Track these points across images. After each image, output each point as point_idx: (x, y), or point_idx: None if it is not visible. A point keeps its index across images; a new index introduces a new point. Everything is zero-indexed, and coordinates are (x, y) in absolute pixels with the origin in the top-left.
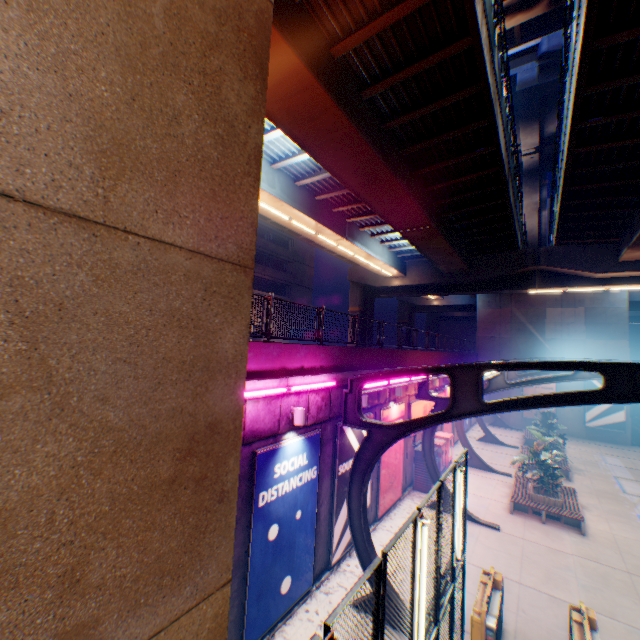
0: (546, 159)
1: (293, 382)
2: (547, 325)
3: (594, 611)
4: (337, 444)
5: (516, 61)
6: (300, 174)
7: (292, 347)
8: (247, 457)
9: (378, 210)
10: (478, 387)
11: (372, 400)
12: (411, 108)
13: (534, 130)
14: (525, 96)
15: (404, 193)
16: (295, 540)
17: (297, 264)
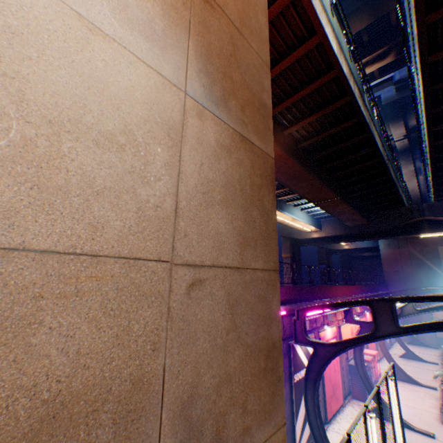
0: (414, 141)
1: None
2: (442, 259)
3: None
4: (291, 358)
5: (378, 87)
6: None
7: None
8: None
9: (299, 192)
10: (393, 314)
11: (311, 324)
12: (315, 134)
13: (400, 125)
14: (389, 106)
15: (316, 181)
16: None
17: None
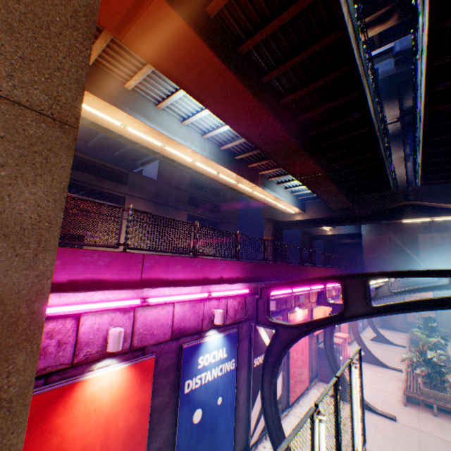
0: (406, 125)
1: (213, 289)
2: (420, 247)
3: None
4: (252, 341)
5: (377, 59)
6: (223, 141)
7: (213, 261)
8: (175, 350)
9: (280, 163)
10: (366, 293)
11: (280, 305)
12: (299, 87)
13: (395, 105)
14: (386, 82)
15: (298, 149)
16: (217, 423)
17: (226, 207)
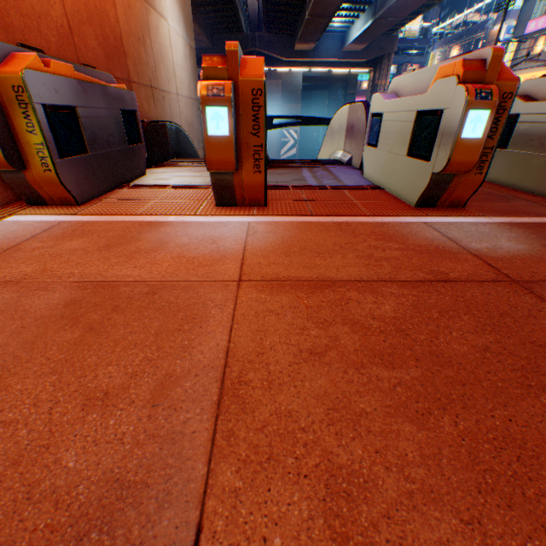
0: None
1: None
2: None
3: None
4: None
5: None
6: None
7: None
8: None
9: None
10: None
11: None
12: None
13: None
14: None
15: None
16: None
17: None
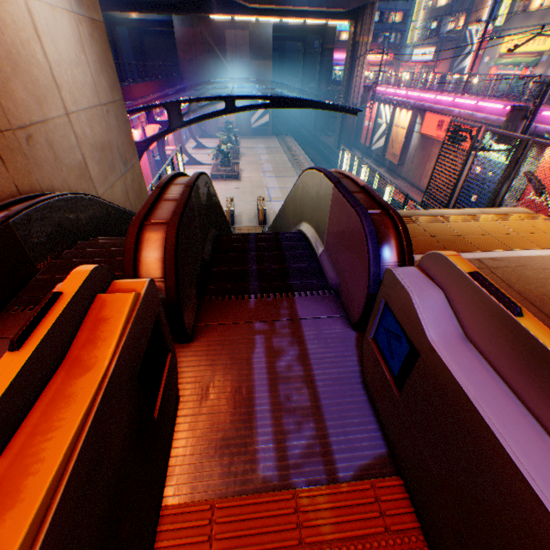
0: None
1: None
2: (228, 49)
3: (238, 202)
4: None
5: None
6: None
7: None
8: None
9: None
10: (180, 114)
11: None
12: None
13: None
14: None
15: None
16: None
17: None
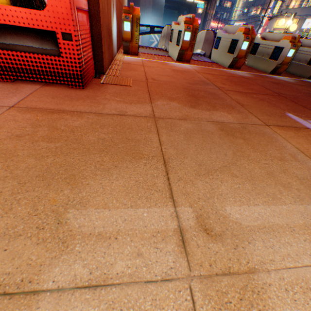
0: None
1: None
2: (141, 8)
3: None
4: None
5: None
6: None
7: None
8: None
9: None
10: None
11: None
12: None
13: None
14: None
15: None
16: None
17: None
